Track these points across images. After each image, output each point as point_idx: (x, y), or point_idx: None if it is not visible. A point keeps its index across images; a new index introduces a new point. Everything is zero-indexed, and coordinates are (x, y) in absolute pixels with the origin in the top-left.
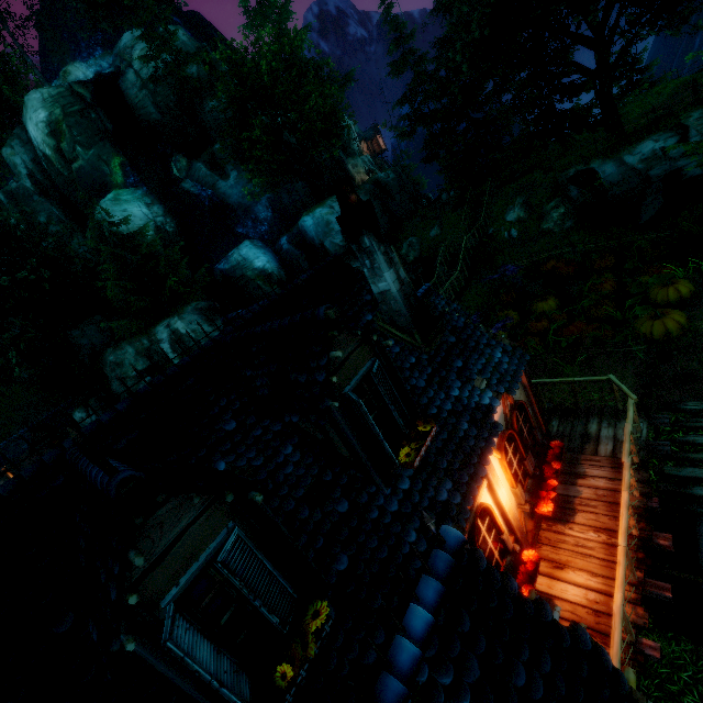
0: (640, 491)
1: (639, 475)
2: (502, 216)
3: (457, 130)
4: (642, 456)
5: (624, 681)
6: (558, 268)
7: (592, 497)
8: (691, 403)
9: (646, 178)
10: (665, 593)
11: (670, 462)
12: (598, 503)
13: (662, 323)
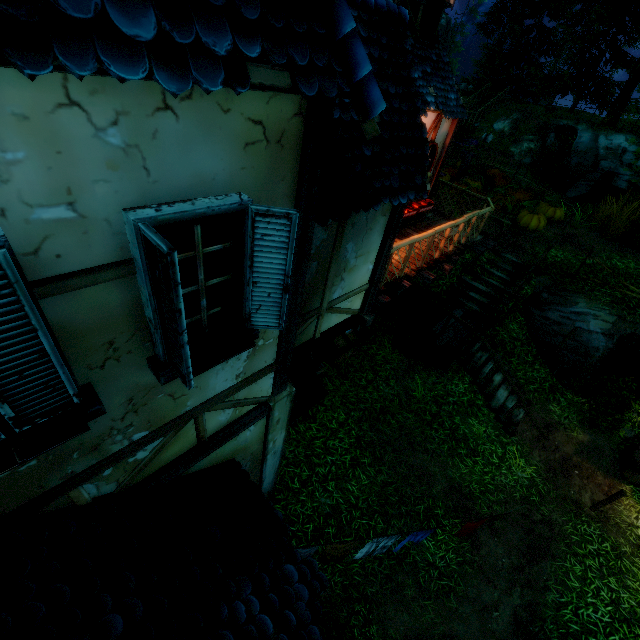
0: (454, 250)
1: (459, 246)
2: (493, 121)
3: (523, 23)
4: (467, 243)
5: (427, 163)
6: (497, 176)
7: (425, 240)
8: (509, 255)
9: (596, 164)
10: (431, 276)
11: (470, 277)
12: (426, 243)
13: (532, 216)
